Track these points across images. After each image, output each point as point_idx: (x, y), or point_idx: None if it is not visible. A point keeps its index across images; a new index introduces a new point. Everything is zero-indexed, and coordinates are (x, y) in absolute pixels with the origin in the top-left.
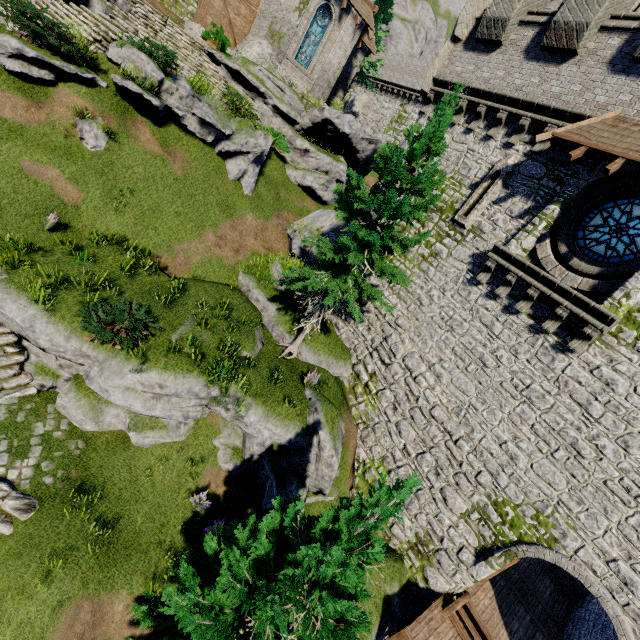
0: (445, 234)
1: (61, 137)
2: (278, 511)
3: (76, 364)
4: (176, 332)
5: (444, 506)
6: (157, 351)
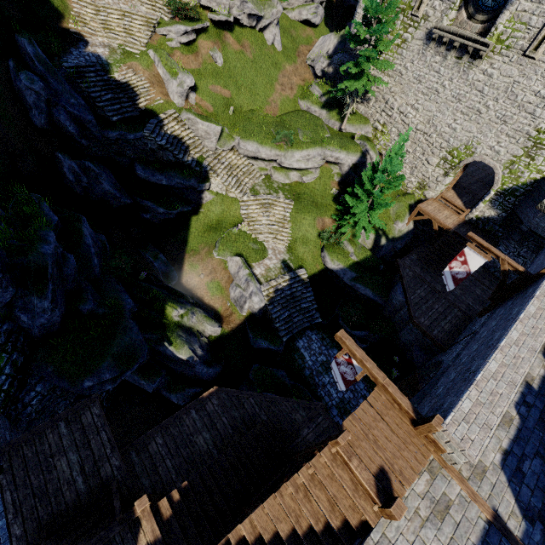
0: (408, 26)
1: (210, 67)
2: (371, 166)
3: (271, 163)
4: (299, 136)
5: (428, 165)
6: (299, 145)
